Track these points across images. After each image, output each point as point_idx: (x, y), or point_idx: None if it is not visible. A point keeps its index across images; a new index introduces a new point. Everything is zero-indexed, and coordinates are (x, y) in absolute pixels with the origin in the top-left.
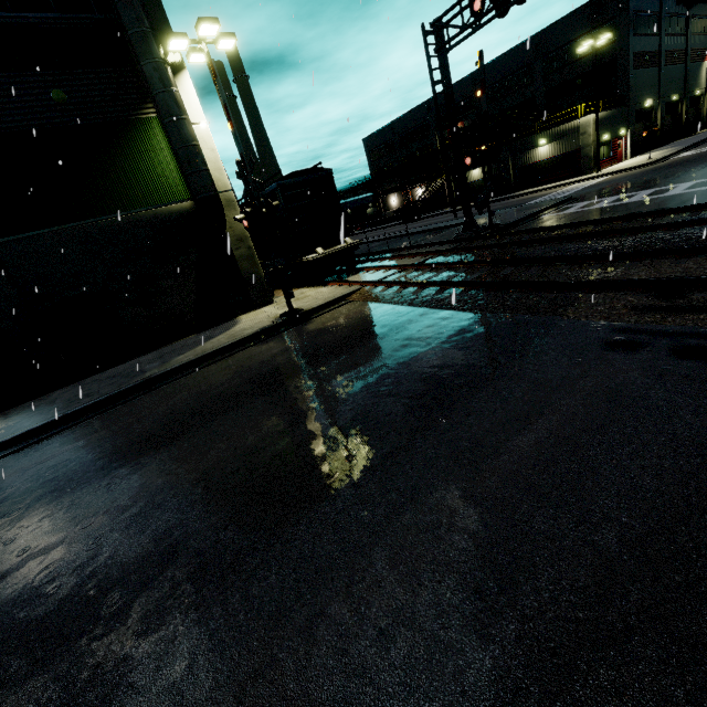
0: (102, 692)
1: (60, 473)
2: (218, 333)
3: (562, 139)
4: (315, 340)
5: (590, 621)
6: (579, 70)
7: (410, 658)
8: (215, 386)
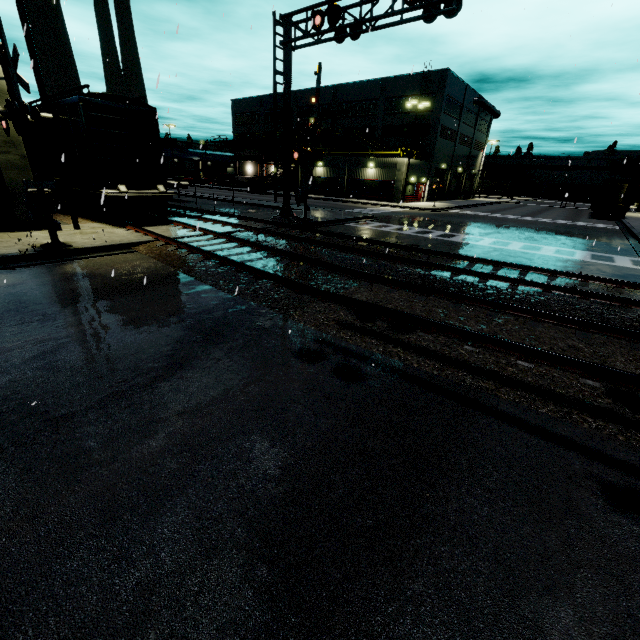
0: None
1: None
2: None
3: (385, 169)
4: (56, 285)
5: None
6: (407, 120)
7: None
8: None
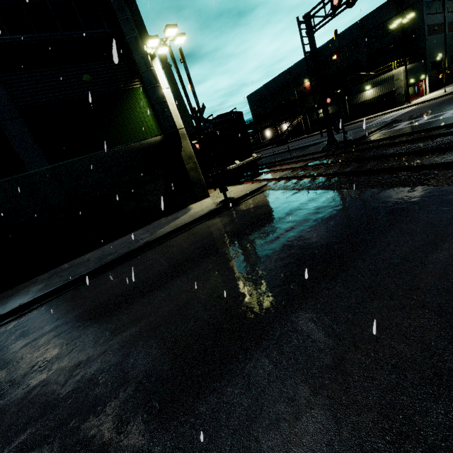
0: (209, 407)
1: (112, 296)
2: (180, 215)
3: (382, 85)
4: (249, 214)
5: None
6: (390, 40)
7: (424, 379)
8: (193, 243)
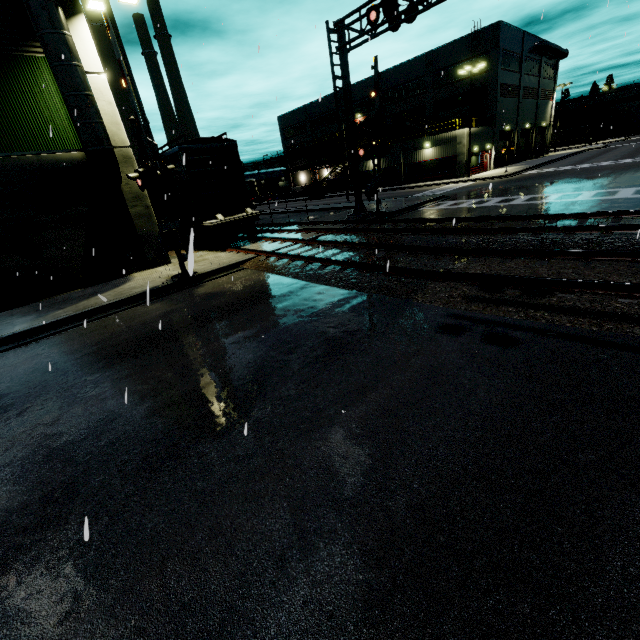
0: None
1: None
2: (106, 289)
3: (443, 145)
4: (201, 304)
5: (367, 582)
6: (460, 89)
7: (203, 632)
8: (89, 345)
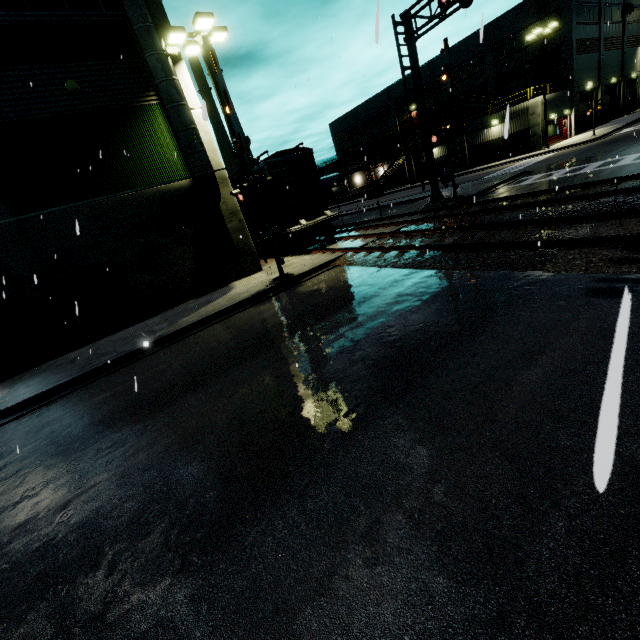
0: (189, 592)
1: (96, 419)
2: (216, 297)
3: (513, 119)
4: (310, 300)
5: (632, 516)
6: (526, 56)
7: (471, 553)
8: (225, 341)
